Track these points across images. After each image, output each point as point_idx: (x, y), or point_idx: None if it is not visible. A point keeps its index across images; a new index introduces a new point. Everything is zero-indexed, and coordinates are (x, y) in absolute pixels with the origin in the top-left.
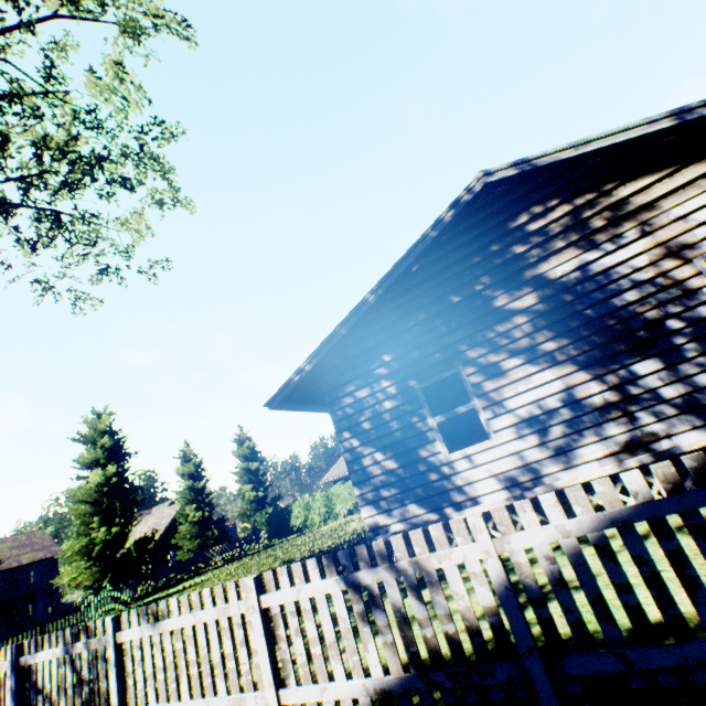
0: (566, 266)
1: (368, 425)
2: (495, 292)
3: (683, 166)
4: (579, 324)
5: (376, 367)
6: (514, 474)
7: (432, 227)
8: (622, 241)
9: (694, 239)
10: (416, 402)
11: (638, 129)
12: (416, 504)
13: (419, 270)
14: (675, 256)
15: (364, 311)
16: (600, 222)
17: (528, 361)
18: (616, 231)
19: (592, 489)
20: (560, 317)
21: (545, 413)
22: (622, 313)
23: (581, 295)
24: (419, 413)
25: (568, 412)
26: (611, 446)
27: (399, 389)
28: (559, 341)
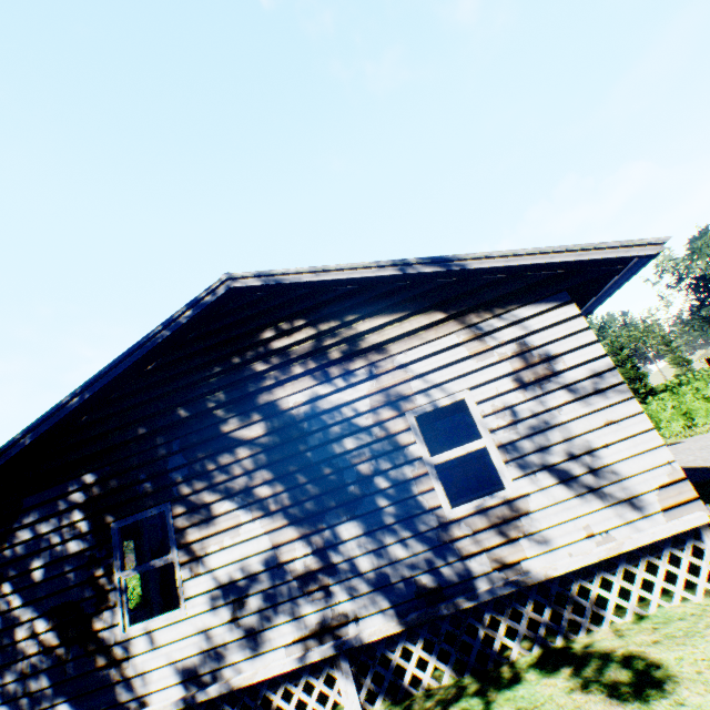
0: (300, 396)
1: (41, 575)
2: (227, 414)
3: (412, 313)
4: (299, 468)
5: (73, 491)
6: (196, 662)
7: (164, 326)
8: (353, 379)
9: (410, 391)
10: (108, 546)
11: (371, 270)
12: (69, 704)
13: (156, 370)
14: (393, 405)
15: (62, 417)
16: (338, 353)
17: (243, 506)
18: (349, 366)
19: (278, 684)
20: (284, 455)
21: (246, 577)
22: (340, 461)
23: (308, 432)
24: (108, 563)
25: (269, 578)
26: (303, 628)
27: (93, 526)
28: (277, 485)
